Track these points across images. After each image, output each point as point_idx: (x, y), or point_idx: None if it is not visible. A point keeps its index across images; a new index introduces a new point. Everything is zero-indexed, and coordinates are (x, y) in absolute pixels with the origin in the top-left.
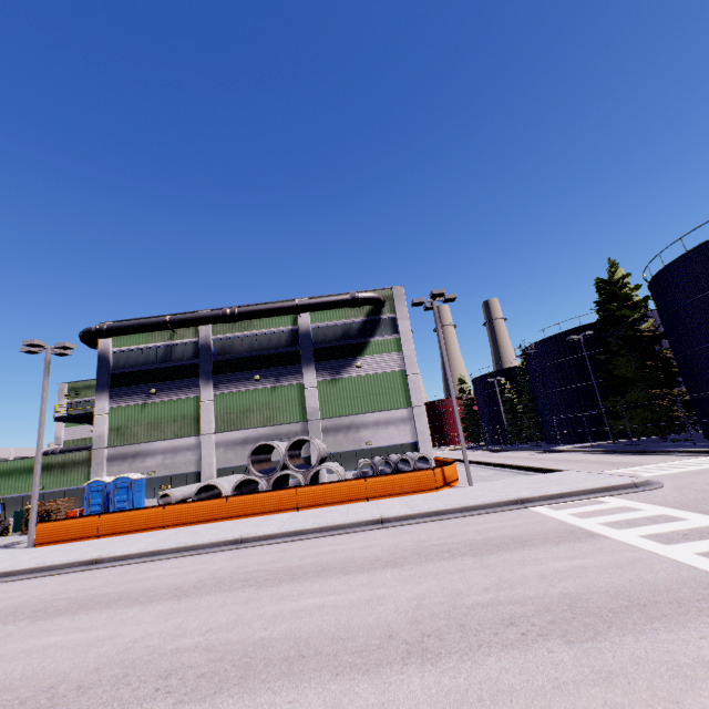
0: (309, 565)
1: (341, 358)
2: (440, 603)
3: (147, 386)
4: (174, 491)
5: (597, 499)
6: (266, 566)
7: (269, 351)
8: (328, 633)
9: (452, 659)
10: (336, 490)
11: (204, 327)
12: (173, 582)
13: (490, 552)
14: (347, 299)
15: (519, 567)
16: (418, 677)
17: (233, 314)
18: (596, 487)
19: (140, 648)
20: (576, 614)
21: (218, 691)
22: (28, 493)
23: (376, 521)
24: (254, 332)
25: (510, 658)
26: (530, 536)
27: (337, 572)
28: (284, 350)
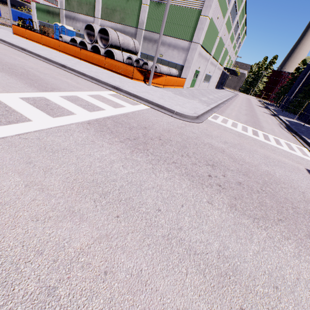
0: None
1: None
2: None
3: None
4: (65, 36)
5: (142, 105)
6: None
7: None
8: None
9: None
10: (94, 57)
11: None
12: None
13: (7, 72)
14: None
15: None
16: None
17: None
18: (154, 102)
19: None
20: None
21: None
22: (45, 22)
23: (62, 65)
24: None
25: None
26: (41, 82)
27: None
28: None
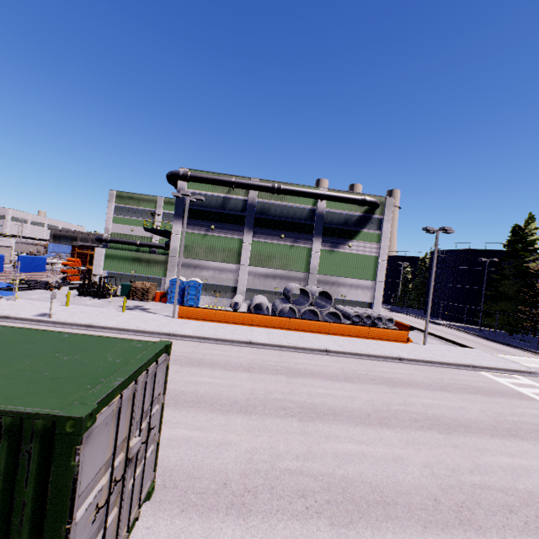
0: (395, 379)
1: (340, 237)
2: (496, 416)
3: (208, 222)
4: (239, 301)
5: (512, 375)
6: (369, 373)
7: (293, 220)
8: (462, 418)
9: (532, 441)
10: (352, 329)
11: (253, 191)
12: (327, 370)
13: (489, 395)
14: (358, 199)
15: (514, 407)
16: (526, 444)
17: (279, 189)
18: (511, 369)
19: (379, 405)
20: None
21: (450, 432)
22: (125, 273)
23: (397, 358)
24: (286, 204)
25: None
26: (500, 391)
27: (418, 387)
28: (303, 222)
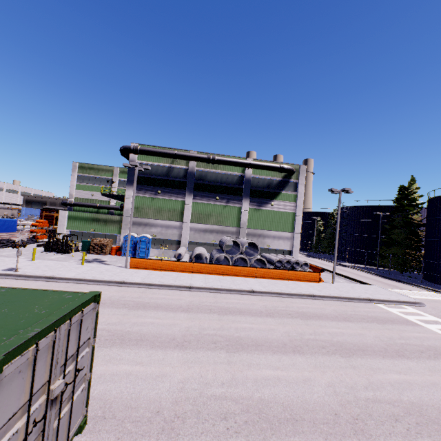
0: (308, 312)
1: (264, 198)
2: (388, 340)
3: (156, 187)
4: (182, 252)
5: (401, 306)
6: (287, 309)
7: (226, 185)
8: (360, 343)
9: (415, 359)
10: (274, 273)
11: (192, 161)
12: (253, 308)
13: (382, 323)
14: (277, 167)
15: (402, 332)
16: (410, 362)
17: (214, 159)
18: (400, 300)
19: (294, 336)
20: (440, 353)
21: (350, 355)
22: (85, 231)
23: (310, 295)
24: (219, 171)
25: (432, 362)
26: (391, 319)
27: (326, 319)
28: (234, 186)
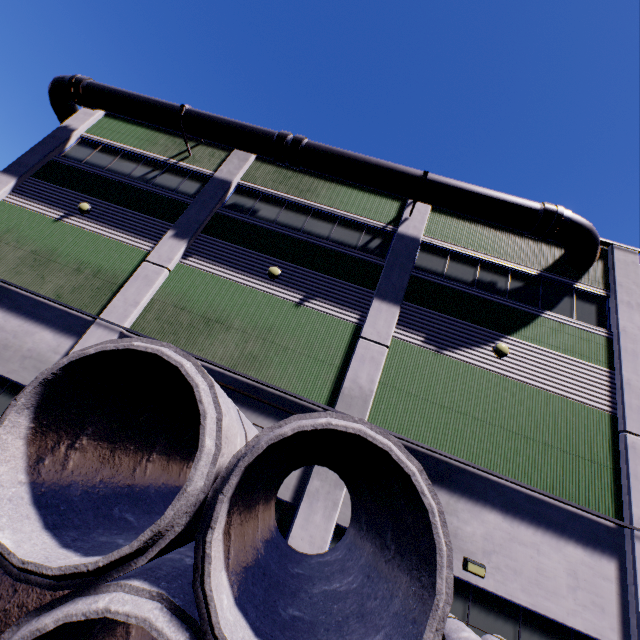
0: None
1: (464, 318)
2: None
3: (86, 198)
4: None
5: None
6: None
7: (323, 242)
8: None
9: None
10: None
11: (236, 160)
12: None
13: None
14: (533, 206)
15: None
16: None
17: (297, 140)
18: None
19: None
20: None
21: None
22: None
23: None
24: (312, 203)
25: None
26: None
27: None
28: (351, 252)
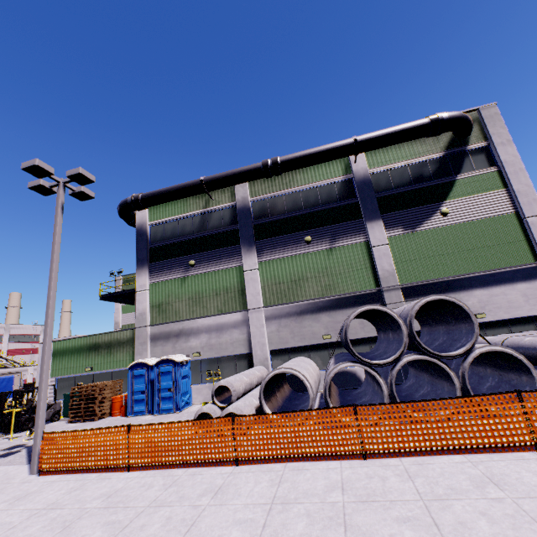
0: None
1: (417, 206)
2: None
3: (185, 258)
4: (232, 381)
5: None
6: None
7: (319, 207)
8: None
9: None
10: None
11: (240, 188)
12: None
13: None
14: (424, 123)
15: None
16: None
17: (275, 162)
18: None
19: None
20: None
21: None
22: (78, 374)
23: None
24: (297, 188)
25: None
26: None
27: None
28: (337, 204)
